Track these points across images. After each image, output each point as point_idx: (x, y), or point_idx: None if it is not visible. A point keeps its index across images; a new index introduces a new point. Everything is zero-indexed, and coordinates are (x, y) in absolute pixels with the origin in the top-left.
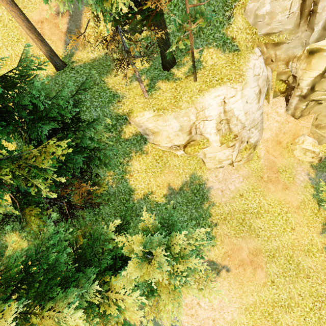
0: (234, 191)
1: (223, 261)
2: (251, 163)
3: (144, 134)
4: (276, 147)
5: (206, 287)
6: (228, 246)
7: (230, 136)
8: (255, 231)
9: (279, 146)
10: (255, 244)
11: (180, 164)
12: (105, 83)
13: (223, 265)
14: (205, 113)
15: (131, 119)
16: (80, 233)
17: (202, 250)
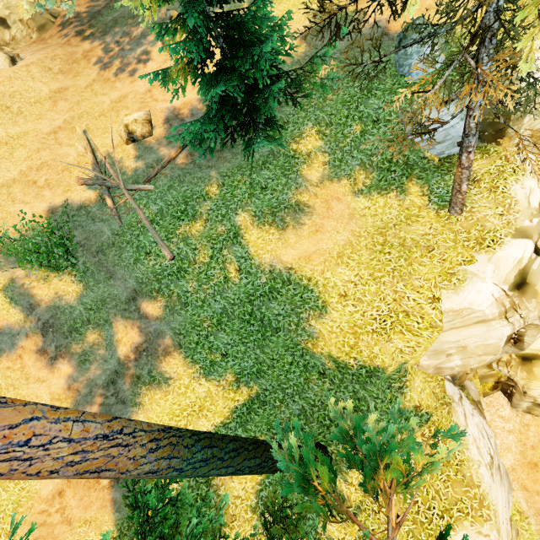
0: None
1: None
2: (519, 536)
3: None
4: (534, 474)
5: None
6: None
7: None
8: None
9: (537, 471)
10: None
11: None
12: None
13: None
14: None
15: None
16: None
17: None
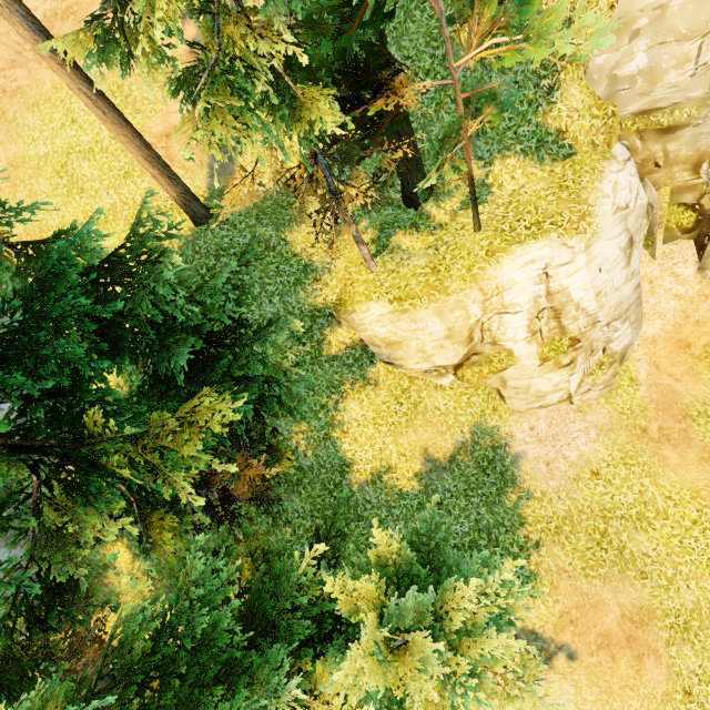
0: (576, 462)
1: (559, 634)
2: (615, 396)
3: (369, 344)
4: (678, 356)
5: (520, 697)
6: (570, 599)
7: (562, 342)
8: (636, 563)
9: (685, 353)
10: (638, 595)
11: (448, 406)
12: (287, 245)
13: (560, 643)
14: (502, 299)
15: (341, 317)
16: (243, 550)
17: (508, 608)
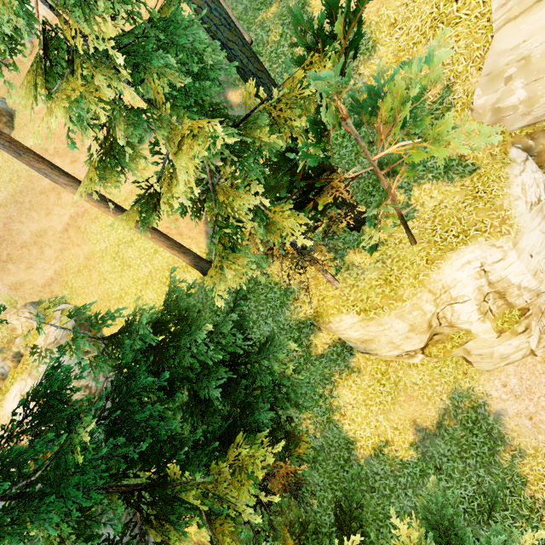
0: None
1: None
2: None
3: (346, 341)
4: None
5: None
6: None
7: (512, 313)
8: None
9: None
10: None
11: (423, 380)
12: (269, 277)
13: None
14: (449, 294)
15: (321, 326)
16: (282, 522)
17: None
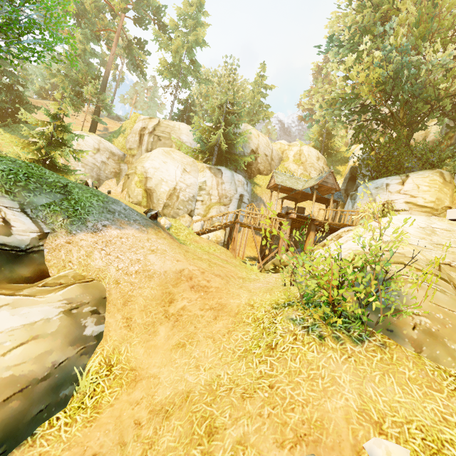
0: None
1: None
2: None
3: None
4: None
5: None
6: None
7: None
8: None
9: None
10: None
11: None
12: None
13: None
14: None
15: None
16: None
17: None
